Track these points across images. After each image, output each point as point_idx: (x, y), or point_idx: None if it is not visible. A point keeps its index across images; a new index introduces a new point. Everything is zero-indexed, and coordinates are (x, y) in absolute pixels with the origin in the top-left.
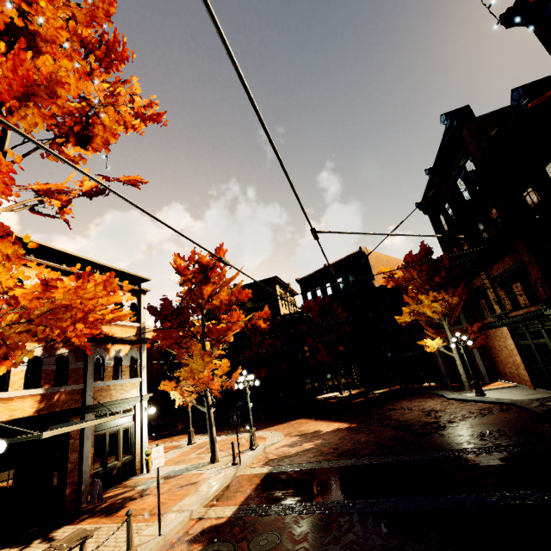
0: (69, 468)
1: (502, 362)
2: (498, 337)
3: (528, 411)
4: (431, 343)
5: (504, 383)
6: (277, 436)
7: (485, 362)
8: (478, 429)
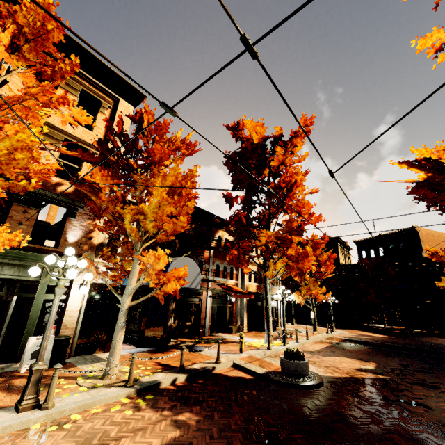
0: (263, 315)
1: None
2: None
3: None
4: None
5: None
6: (344, 331)
7: None
8: None
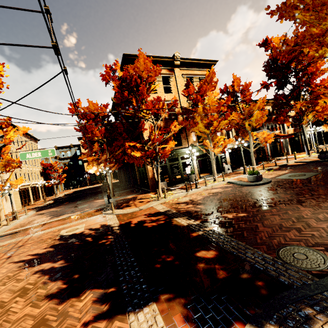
0: (300, 144)
1: None
2: None
3: None
4: None
5: None
6: None
7: None
8: None
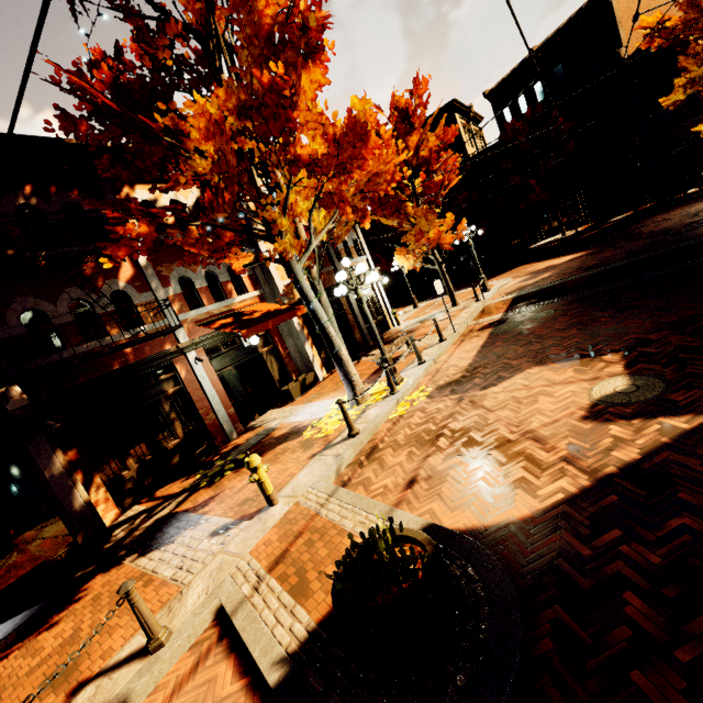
0: (351, 325)
1: None
2: None
3: None
4: None
5: None
6: (504, 281)
7: None
8: None
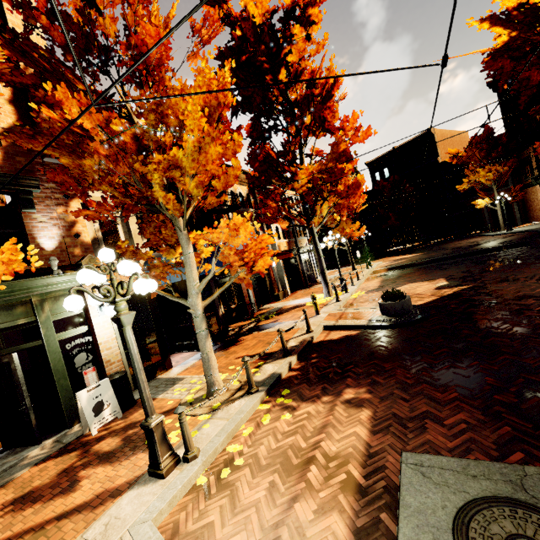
0: (300, 271)
1: (532, 210)
2: (533, 193)
3: (533, 232)
4: (481, 202)
5: (531, 224)
6: (378, 263)
7: (520, 212)
8: (500, 242)
